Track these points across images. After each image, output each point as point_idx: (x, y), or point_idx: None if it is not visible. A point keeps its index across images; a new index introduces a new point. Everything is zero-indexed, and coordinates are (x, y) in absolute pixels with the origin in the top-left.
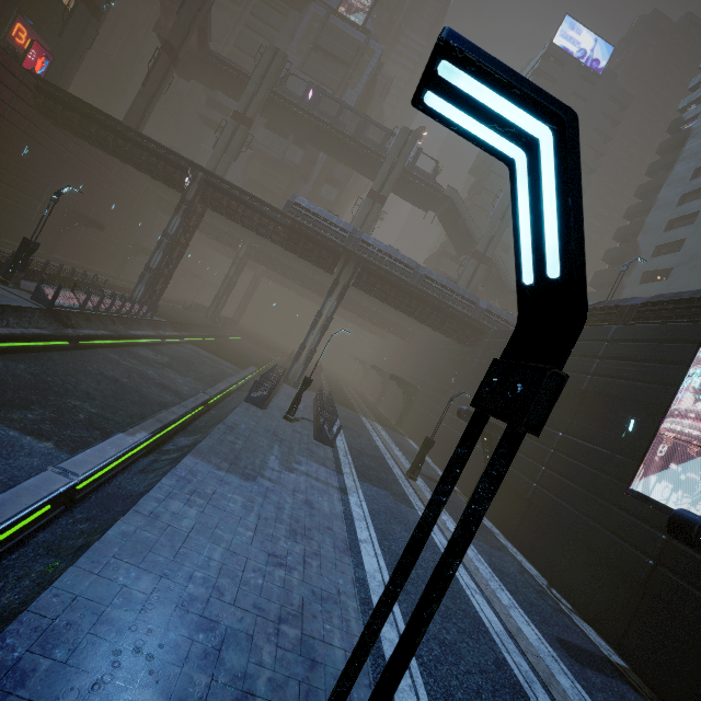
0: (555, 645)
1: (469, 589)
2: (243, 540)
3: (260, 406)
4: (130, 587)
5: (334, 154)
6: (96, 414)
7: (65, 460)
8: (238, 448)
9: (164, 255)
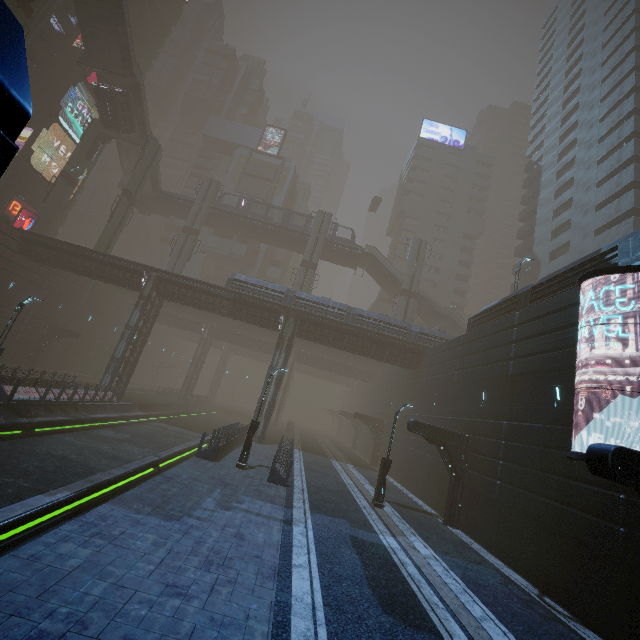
0: None
1: (429, 604)
2: (139, 574)
3: (211, 459)
4: None
5: (270, 242)
6: (28, 487)
7: None
8: (170, 494)
9: (127, 345)
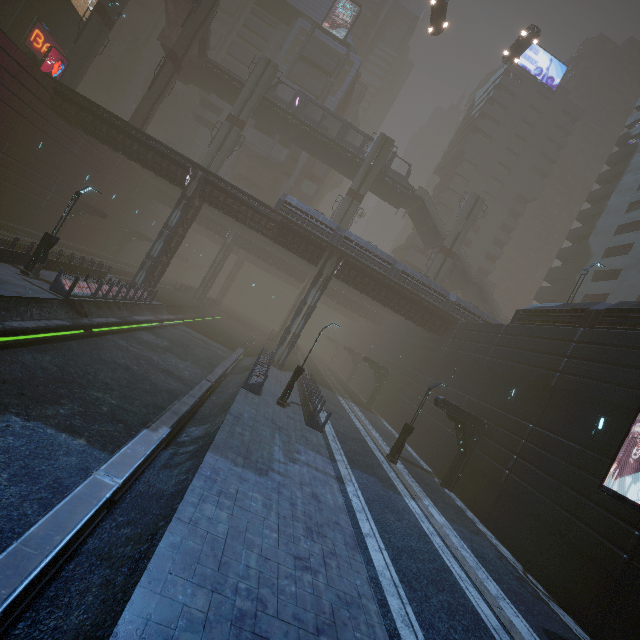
0: (543, 637)
1: (462, 581)
2: (271, 543)
3: (256, 393)
4: (189, 606)
5: (316, 155)
6: (117, 406)
7: (105, 463)
8: (247, 440)
9: (164, 245)
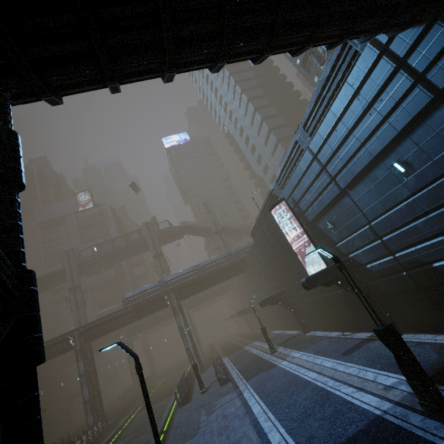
0: (340, 357)
1: (302, 374)
2: None
3: (187, 402)
4: None
5: (126, 258)
6: None
7: None
8: (184, 430)
9: (88, 386)
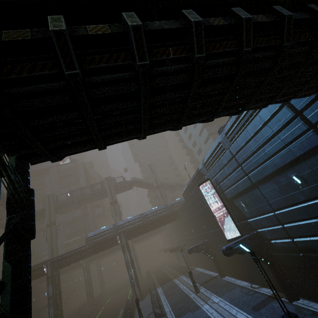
0: (251, 312)
1: None
2: None
3: None
4: None
5: (90, 202)
6: None
7: None
8: None
9: (54, 307)
